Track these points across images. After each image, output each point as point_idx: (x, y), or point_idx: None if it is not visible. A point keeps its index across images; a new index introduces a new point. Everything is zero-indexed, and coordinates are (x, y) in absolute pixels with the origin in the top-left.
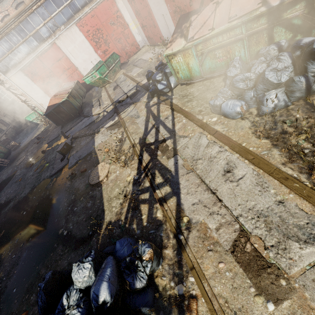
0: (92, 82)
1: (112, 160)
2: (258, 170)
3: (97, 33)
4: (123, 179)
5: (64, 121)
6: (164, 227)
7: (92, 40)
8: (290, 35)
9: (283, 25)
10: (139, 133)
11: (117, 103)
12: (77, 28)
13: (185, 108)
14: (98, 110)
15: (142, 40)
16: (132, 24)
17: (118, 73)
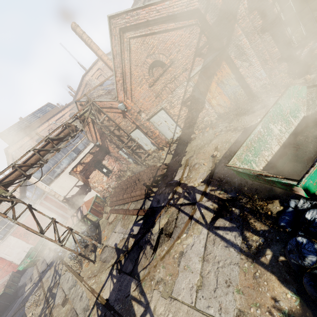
0: (25, 267)
1: (33, 308)
2: (73, 275)
3: (27, 231)
4: (37, 313)
5: (0, 314)
6: (47, 314)
7: (24, 237)
8: (85, 226)
9: (81, 226)
10: (48, 285)
11: (41, 273)
12: (12, 236)
13: (66, 261)
14: (29, 285)
15: (61, 218)
16: (52, 214)
17: (45, 249)
